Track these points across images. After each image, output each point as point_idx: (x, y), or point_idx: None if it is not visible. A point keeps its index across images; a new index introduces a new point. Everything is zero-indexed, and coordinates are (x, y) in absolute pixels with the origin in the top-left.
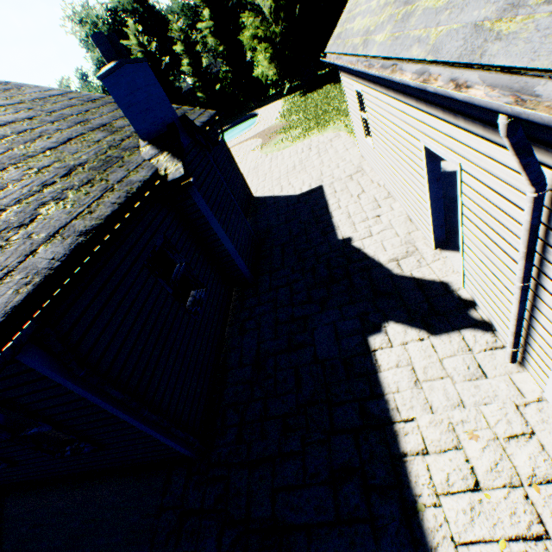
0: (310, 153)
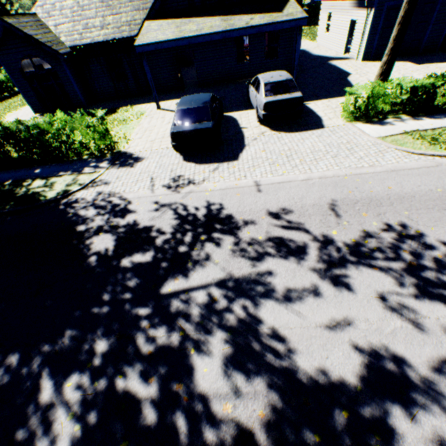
0: None
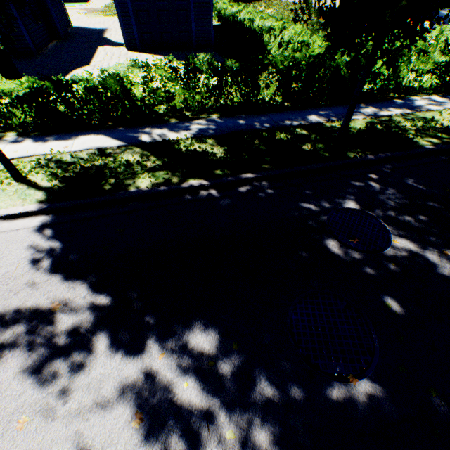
0: (110, 21)
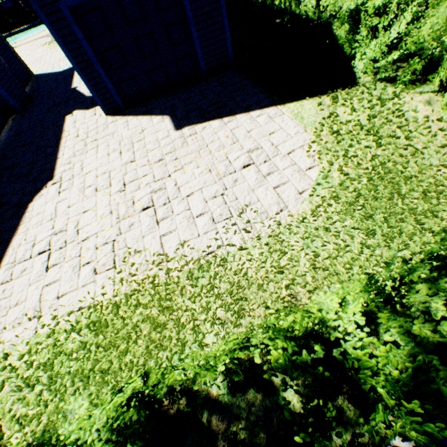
0: None
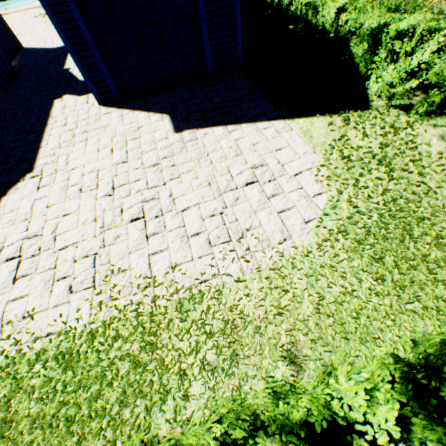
0: None
